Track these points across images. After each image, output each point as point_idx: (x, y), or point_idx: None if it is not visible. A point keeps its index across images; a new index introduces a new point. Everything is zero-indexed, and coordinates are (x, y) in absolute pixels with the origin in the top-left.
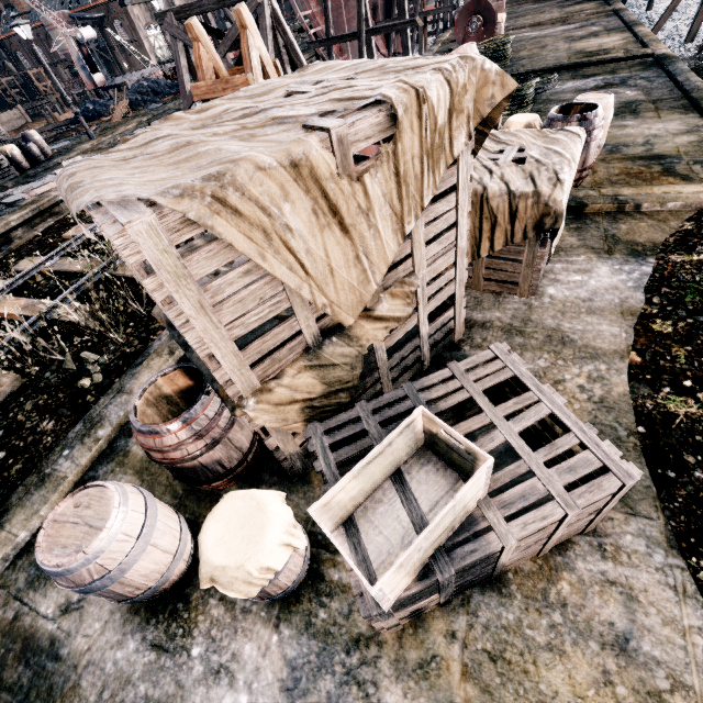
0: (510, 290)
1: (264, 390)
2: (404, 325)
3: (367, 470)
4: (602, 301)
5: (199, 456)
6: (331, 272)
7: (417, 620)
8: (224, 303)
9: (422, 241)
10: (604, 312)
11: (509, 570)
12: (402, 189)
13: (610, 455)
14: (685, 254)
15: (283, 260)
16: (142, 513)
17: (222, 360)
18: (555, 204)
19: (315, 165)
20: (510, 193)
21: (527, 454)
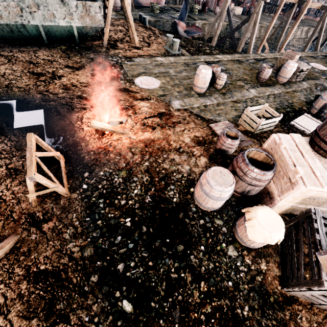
0: None
1: None
2: None
3: None
4: None
5: None
6: None
7: None
8: None
9: None
10: None
11: None
12: None
13: None
14: None
15: None
16: None
17: None
18: None
19: None
20: None
21: None
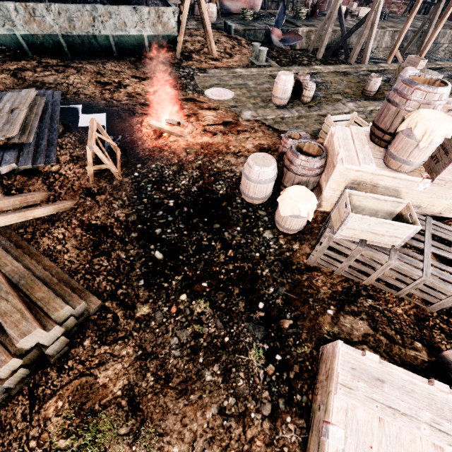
0: None
1: None
2: None
3: None
4: None
5: None
6: None
7: None
8: None
9: None
10: None
11: None
12: None
13: None
14: None
15: None
16: None
17: None
18: None
19: None
20: None
21: None
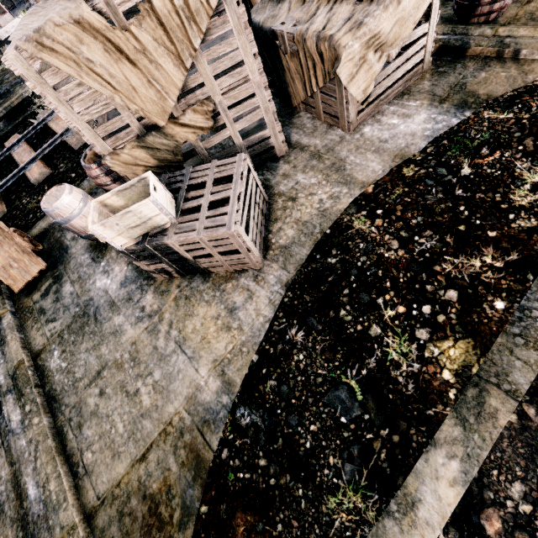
0: (337, 124)
1: (114, 153)
2: (218, 135)
3: (123, 195)
4: (392, 144)
5: (109, 185)
6: (134, 90)
7: (171, 278)
8: (73, 100)
9: (209, 74)
10: (385, 153)
11: (214, 273)
12: (171, 35)
13: (232, 219)
14: (499, 111)
15: (94, 79)
16: (78, 201)
17: (83, 131)
18: (338, 49)
19: (91, 22)
20: (317, 35)
21: (204, 210)
